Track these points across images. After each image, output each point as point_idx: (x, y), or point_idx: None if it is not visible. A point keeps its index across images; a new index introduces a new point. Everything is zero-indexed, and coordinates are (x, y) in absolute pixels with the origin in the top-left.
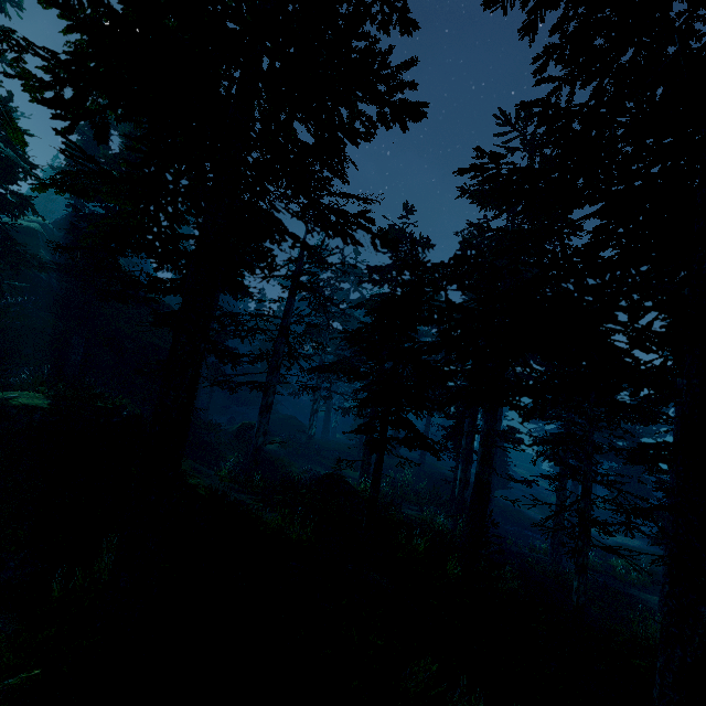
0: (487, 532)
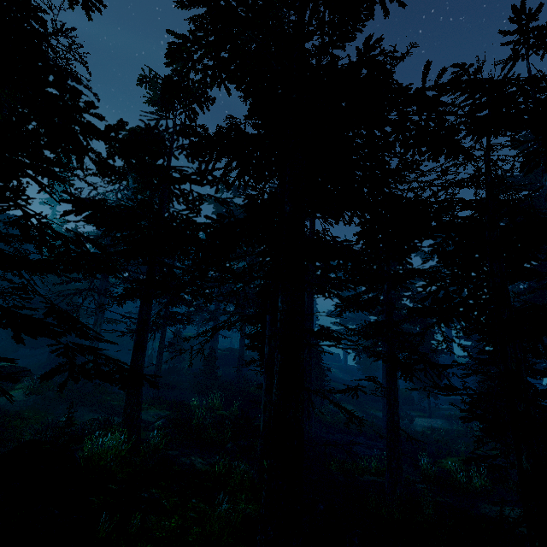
0: None
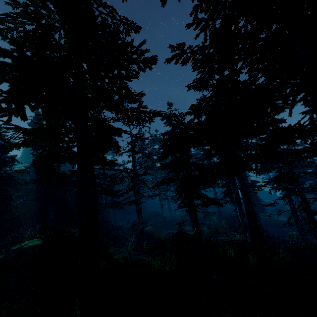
0: (262, 235)
